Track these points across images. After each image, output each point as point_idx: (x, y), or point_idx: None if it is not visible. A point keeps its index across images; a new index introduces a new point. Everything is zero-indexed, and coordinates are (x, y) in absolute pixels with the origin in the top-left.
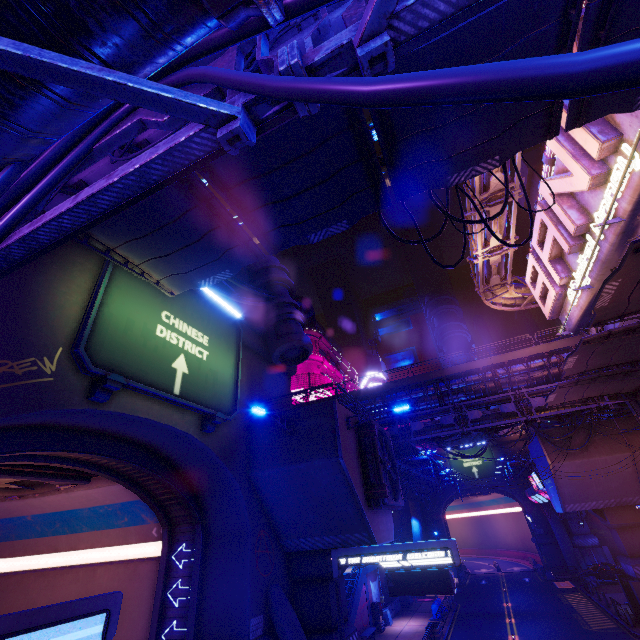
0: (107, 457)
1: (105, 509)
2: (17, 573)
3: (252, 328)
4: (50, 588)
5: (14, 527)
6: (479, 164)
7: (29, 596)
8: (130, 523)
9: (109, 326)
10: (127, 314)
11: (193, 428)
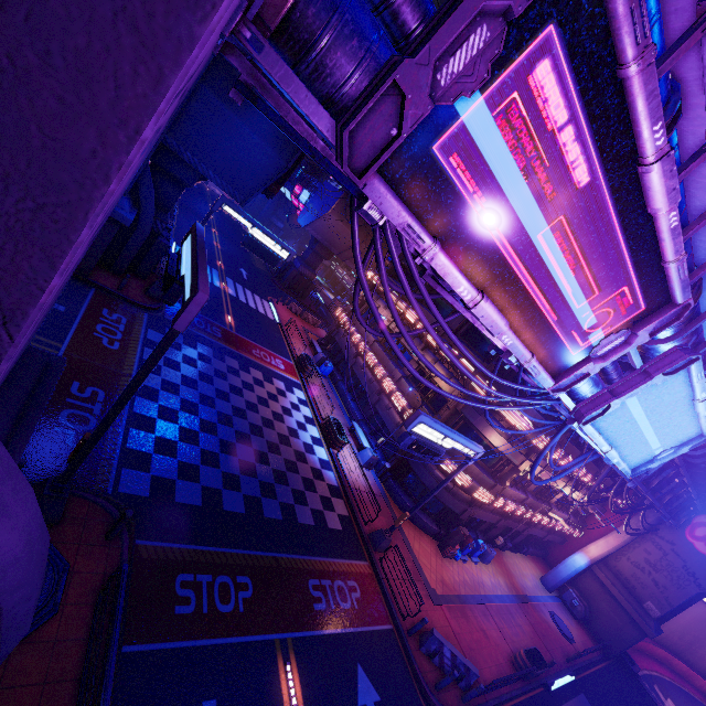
0: None
1: None
2: None
3: None
4: None
5: None
6: None
7: None
8: None
9: None
10: None
11: None
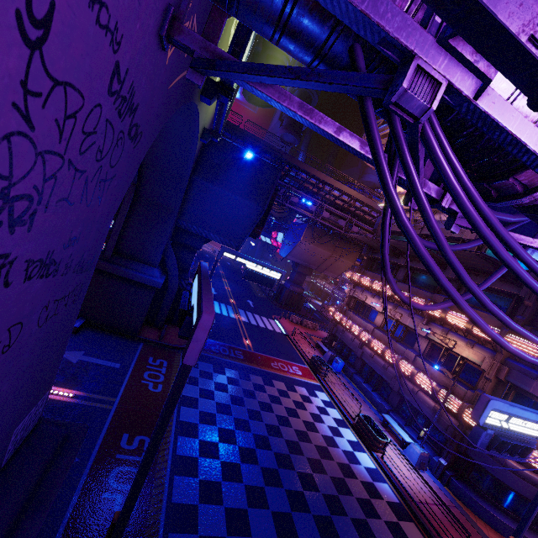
0: None
1: None
2: None
3: None
4: None
5: None
6: None
7: None
8: None
9: None
10: None
11: (200, 135)
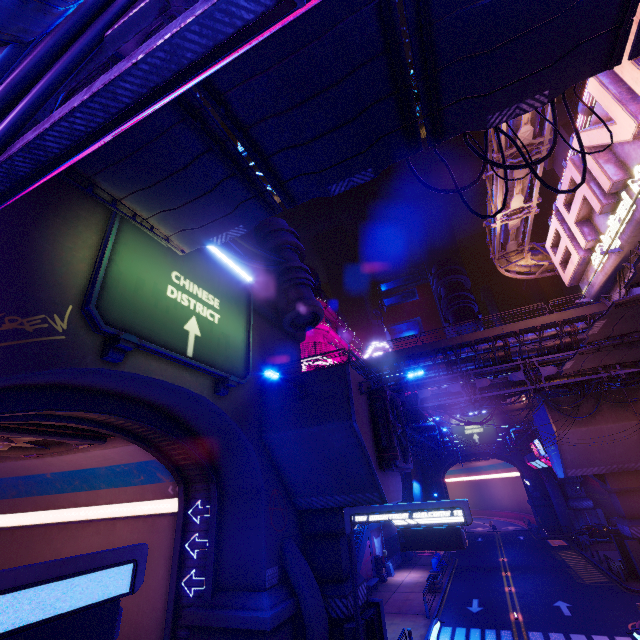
0: (122, 418)
1: (121, 468)
2: (41, 525)
3: (262, 293)
4: (73, 539)
5: (35, 484)
6: (525, 100)
7: (54, 546)
8: (146, 481)
9: (119, 284)
10: (136, 273)
11: (207, 391)
